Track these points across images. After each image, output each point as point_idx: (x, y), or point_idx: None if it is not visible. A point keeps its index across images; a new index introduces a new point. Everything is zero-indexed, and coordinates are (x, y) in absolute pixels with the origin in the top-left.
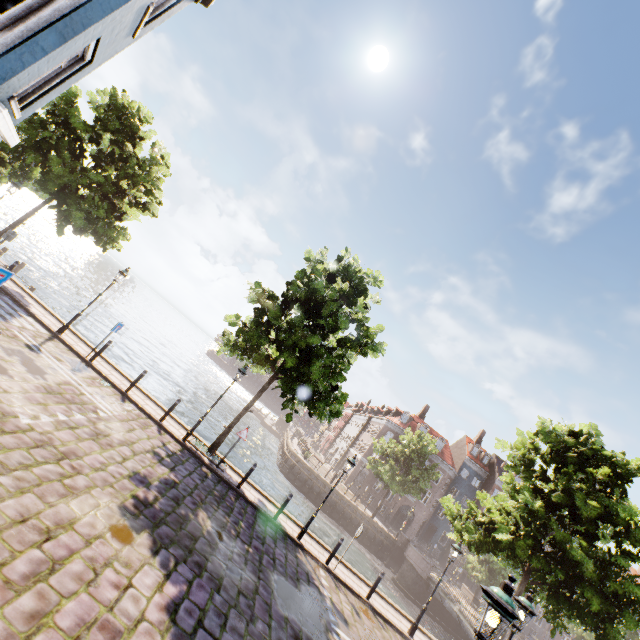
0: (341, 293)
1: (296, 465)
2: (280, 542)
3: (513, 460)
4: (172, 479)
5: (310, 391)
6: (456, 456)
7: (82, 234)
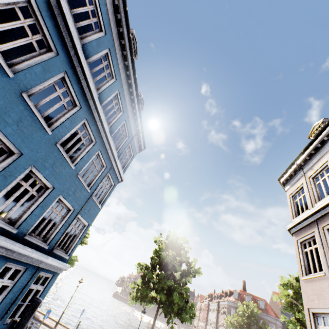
0: (173, 255)
1: None
2: None
3: (284, 304)
4: None
5: (176, 309)
6: (275, 308)
7: None
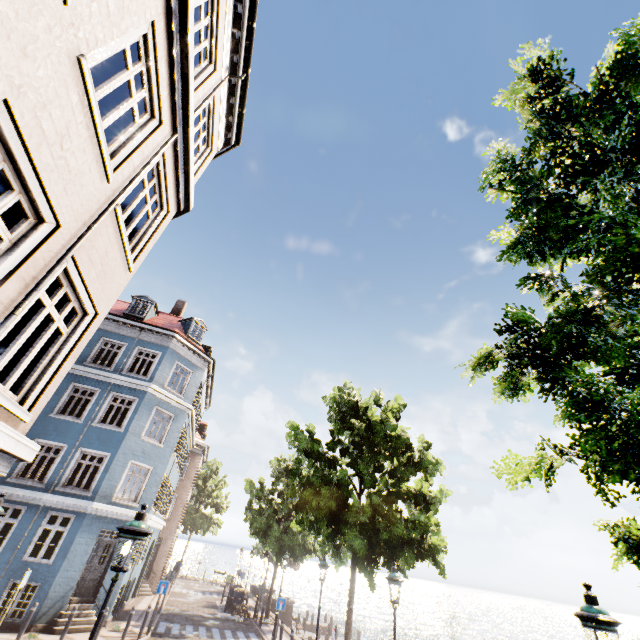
0: (298, 429)
1: None
2: None
3: None
4: None
5: (325, 527)
6: None
7: (299, 557)
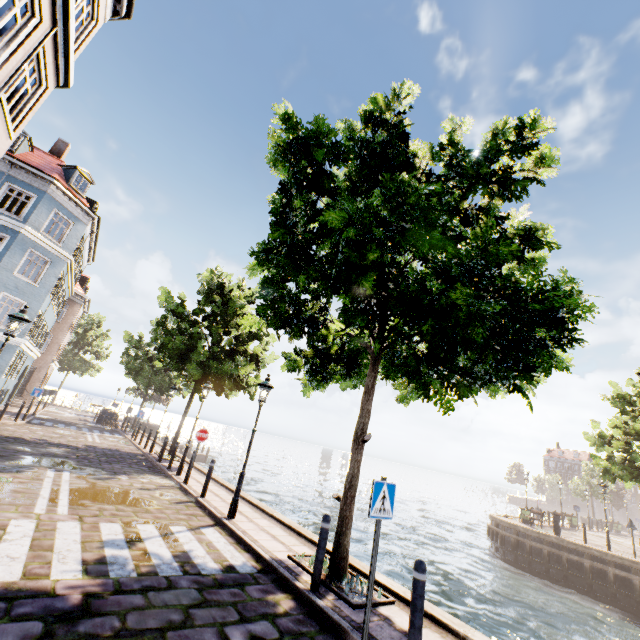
0: (169, 294)
1: (494, 529)
2: (138, 469)
3: None
4: (77, 446)
5: (175, 361)
6: None
7: (166, 393)
